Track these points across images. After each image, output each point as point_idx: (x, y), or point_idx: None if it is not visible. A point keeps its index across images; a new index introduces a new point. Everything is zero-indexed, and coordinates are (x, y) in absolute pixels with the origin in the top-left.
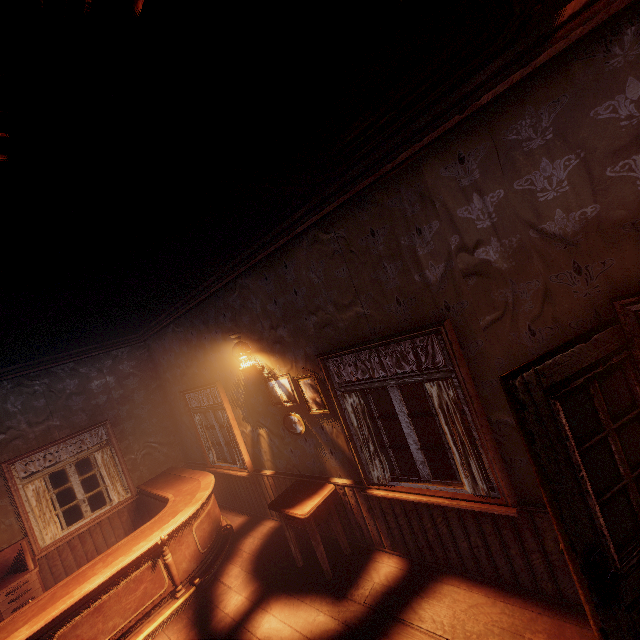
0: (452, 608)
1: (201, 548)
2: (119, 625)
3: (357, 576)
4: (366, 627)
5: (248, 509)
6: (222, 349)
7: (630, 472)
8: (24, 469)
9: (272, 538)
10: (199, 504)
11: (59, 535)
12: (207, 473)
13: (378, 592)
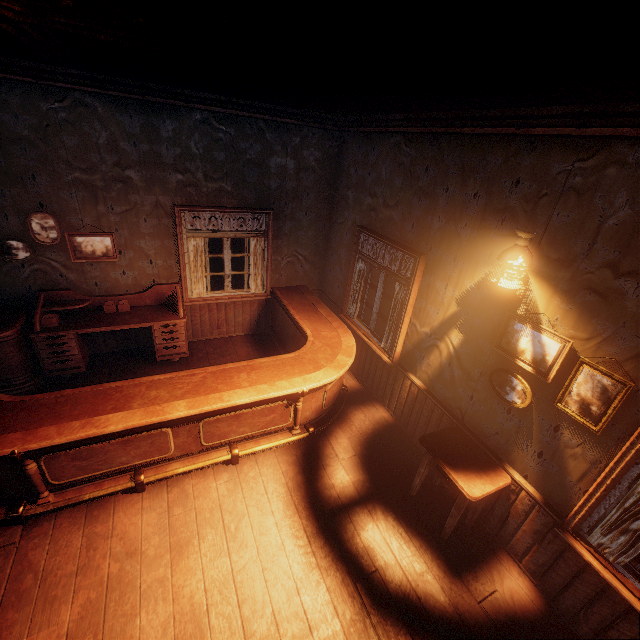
0: None
1: (324, 405)
2: (246, 432)
3: (477, 564)
4: (481, 639)
5: (363, 378)
6: (465, 224)
7: None
8: (191, 222)
9: (384, 433)
10: (342, 373)
11: (203, 295)
12: (347, 329)
13: (501, 608)
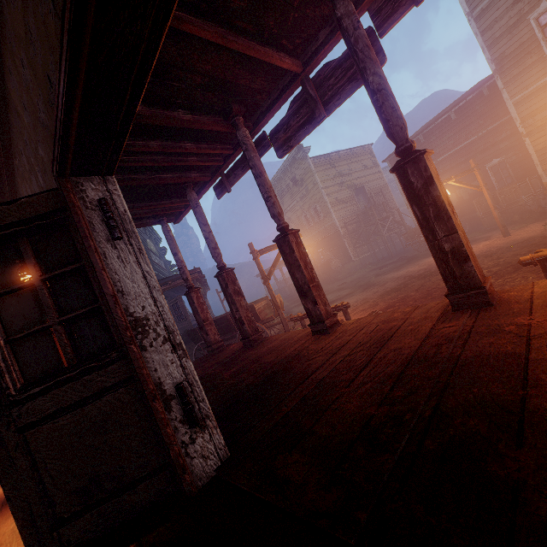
0: None
1: None
2: None
3: None
4: None
5: None
6: None
7: (57, 316)
8: None
9: None
10: None
11: None
12: None
13: None
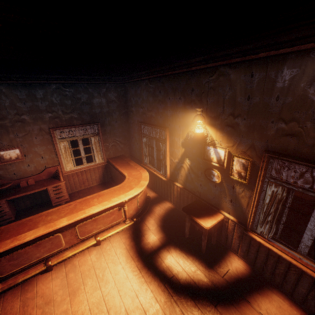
0: (280, 312)
1: (139, 206)
2: (102, 227)
3: (219, 260)
4: (225, 292)
5: (157, 191)
6: (179, 111)
7: None
8: (59, 134)
9: (170, 213)
10: (143, 188)
11: (73, 168)
12: (144, 169)
13: (232, 276)
